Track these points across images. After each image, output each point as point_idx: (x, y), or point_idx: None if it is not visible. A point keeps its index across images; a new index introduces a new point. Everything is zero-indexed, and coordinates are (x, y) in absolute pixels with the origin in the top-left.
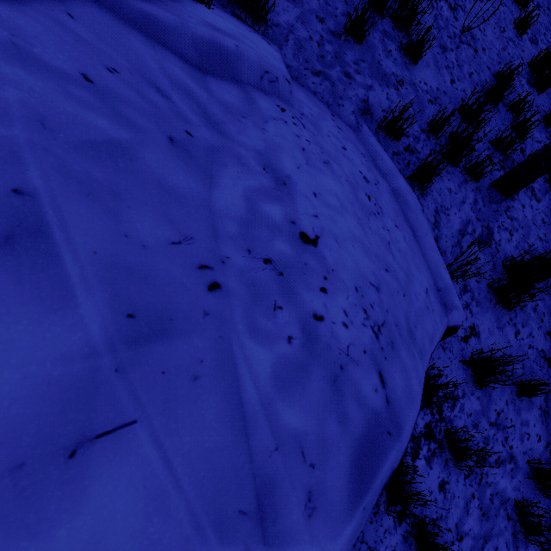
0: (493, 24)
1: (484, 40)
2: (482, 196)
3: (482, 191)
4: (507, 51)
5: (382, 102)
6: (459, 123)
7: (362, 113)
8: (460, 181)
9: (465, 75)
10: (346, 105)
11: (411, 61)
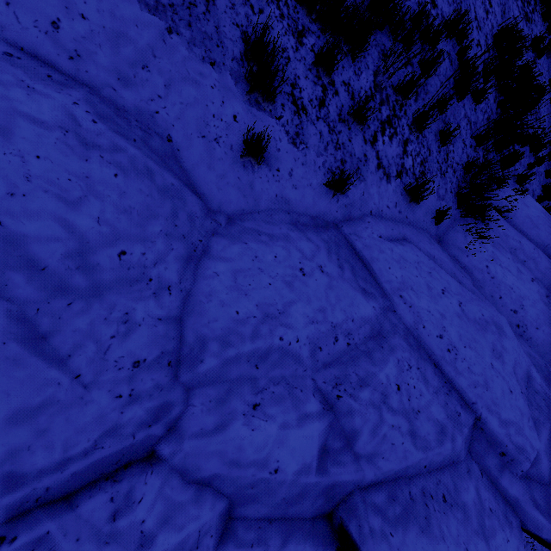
0: (546, 110)
1: (545, 124)
2: (550, 204)
3: (550, 202)
4: (549, 121)
5: (535, 187)
6: (550, 182)
7: (533, 196)
8: (546, 202)
9: (544, 151)
10: (530, 196)
11: (538, 163)
